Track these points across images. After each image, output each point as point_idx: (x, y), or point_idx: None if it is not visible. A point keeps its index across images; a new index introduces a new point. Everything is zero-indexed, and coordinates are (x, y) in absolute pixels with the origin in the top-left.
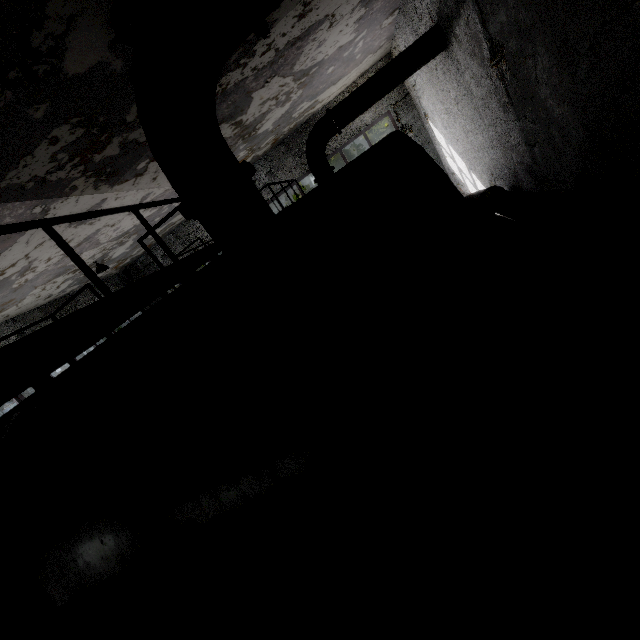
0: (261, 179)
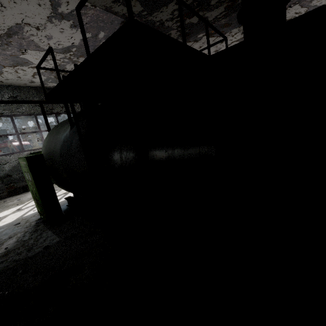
0: None
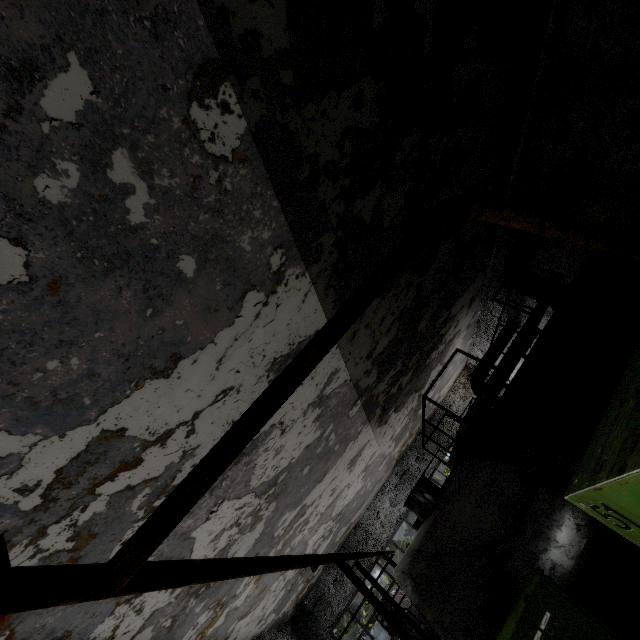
0: (412, 466)
